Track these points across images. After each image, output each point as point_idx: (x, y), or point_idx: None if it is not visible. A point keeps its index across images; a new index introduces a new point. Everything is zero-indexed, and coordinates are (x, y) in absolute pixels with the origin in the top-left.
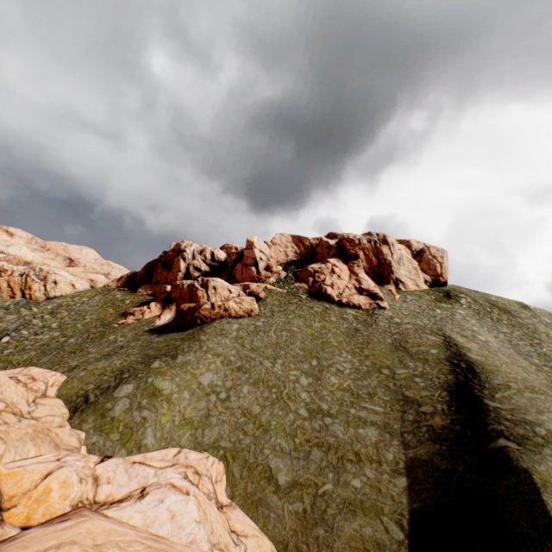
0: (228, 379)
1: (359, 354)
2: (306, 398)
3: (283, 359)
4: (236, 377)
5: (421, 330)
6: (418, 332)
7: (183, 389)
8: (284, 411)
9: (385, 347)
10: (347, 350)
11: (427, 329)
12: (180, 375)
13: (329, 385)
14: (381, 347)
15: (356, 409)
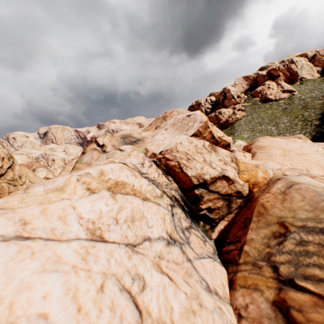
0: (251, 135)
1: (289, 116)
2: (275, 132)
3: (263, 125)
4: (252, 133)
5: (314, 99)
6: (312, 100)
7: (242, 139)
8: (270, 136)
9: (298, 110)
10: (284, 116)
11: (316, 98)
12: (239, 137)
13: (281, 127)
14: (297, 111)
15: (291, 130)
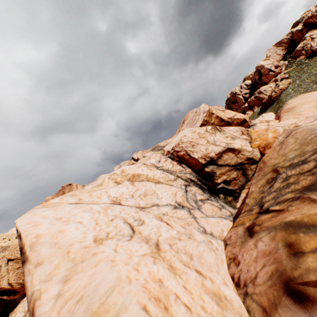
0: None
1: None
2: None
3: None
4: None
5: None
6: None
7: None
8: None
9: None
10: None
11: None
12: None
13: None
14: None
15: None
